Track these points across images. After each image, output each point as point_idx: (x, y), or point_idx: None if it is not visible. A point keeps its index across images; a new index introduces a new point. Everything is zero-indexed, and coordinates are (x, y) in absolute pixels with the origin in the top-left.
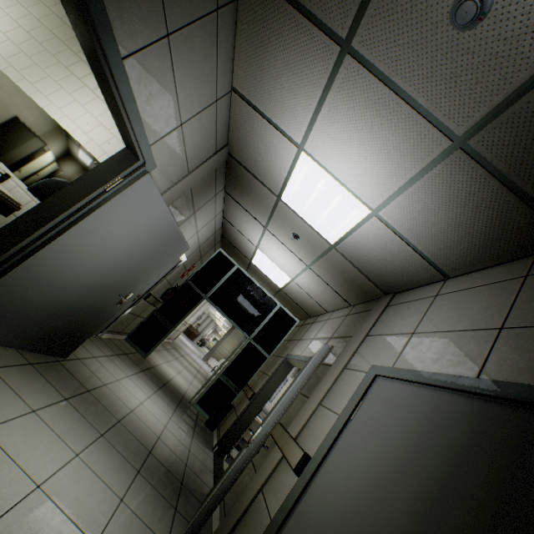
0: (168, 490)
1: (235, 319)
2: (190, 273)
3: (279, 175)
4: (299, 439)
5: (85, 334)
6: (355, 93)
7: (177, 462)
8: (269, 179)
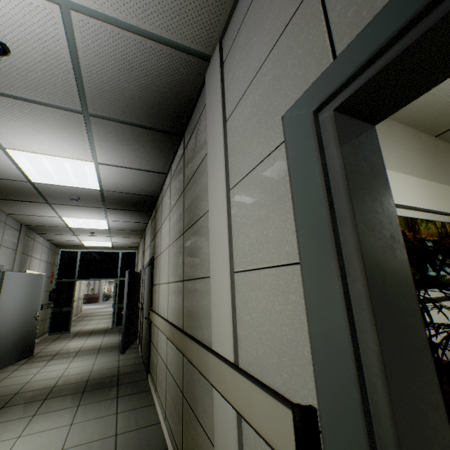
0: (114, 349)
1: (103, 277)
2: (55, 276)
3: (61, 223)
4: (142, 301)
5: (33, 341)
6: (64, 207)
7: (114, 344)
8: (58, 225)
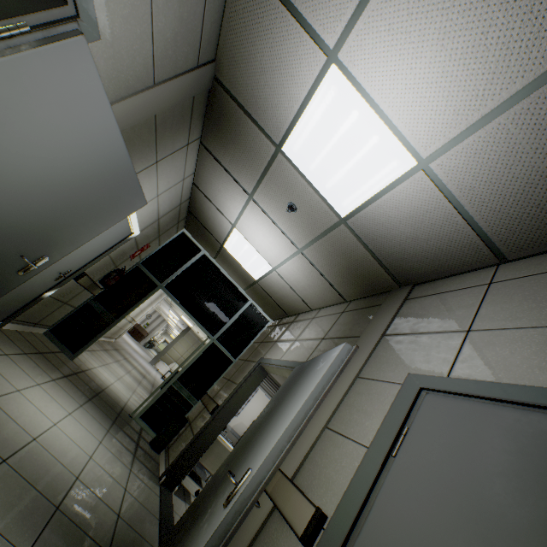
0: None
1: (197, 315)
2: (143, 254)
3: (286, 110)
4: (299, 480)
5: None
6: None
7: (104, 515)
8: (270, 118)
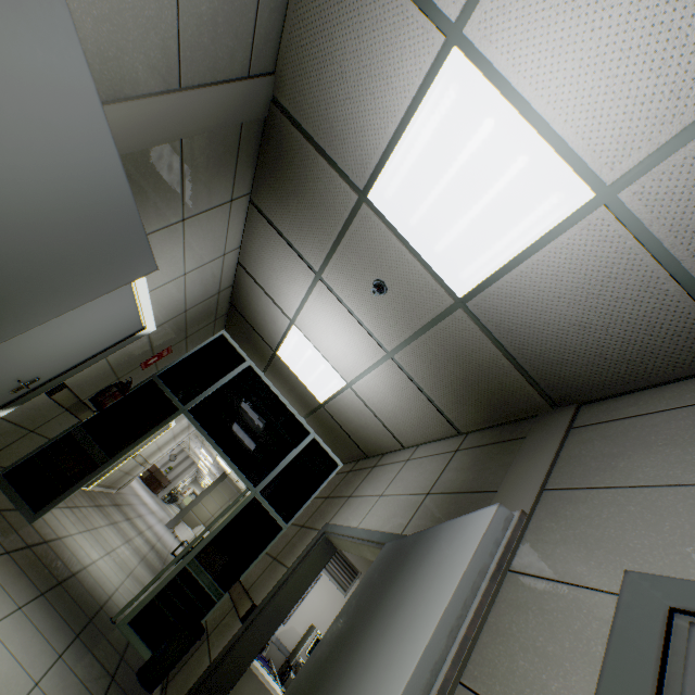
0: None
1: (233, 454)
2: (162, 363)
3: (376, 133)
4: None
5: None
6: None
7: None
8: (352, 150)
